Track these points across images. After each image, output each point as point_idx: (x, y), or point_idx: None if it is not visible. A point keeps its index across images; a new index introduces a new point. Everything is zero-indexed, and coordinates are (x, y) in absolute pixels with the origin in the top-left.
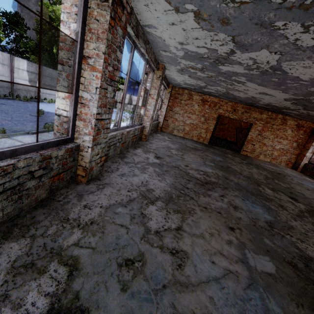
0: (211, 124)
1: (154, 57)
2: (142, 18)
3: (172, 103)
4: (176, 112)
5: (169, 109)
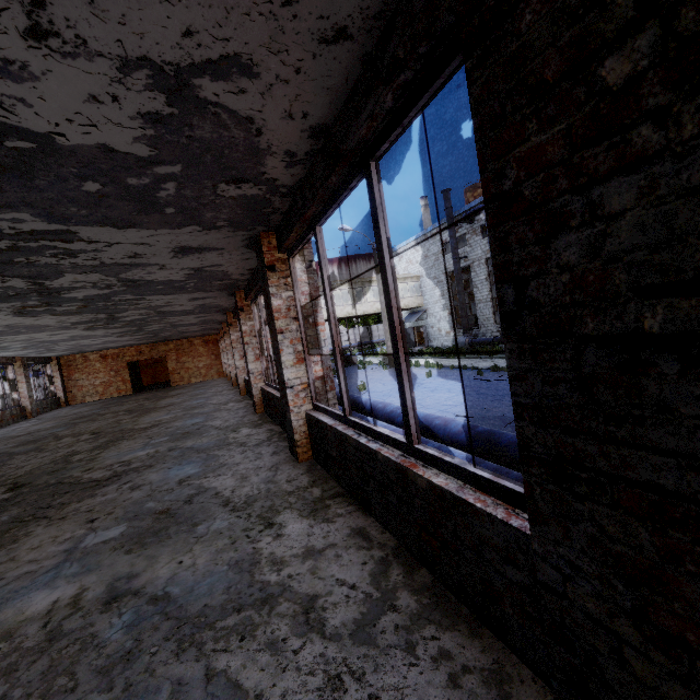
0: (126, 374)
1: (6, 359)
2: None
3: (68, 372)
4: (77, 379)
5: (67, 379)
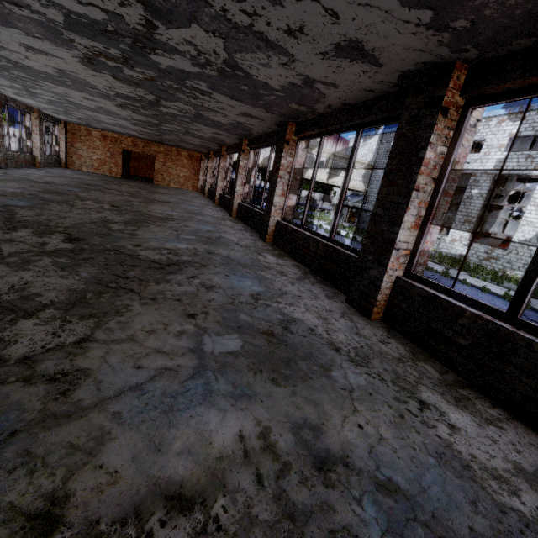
0: (119, 159)
1: (26, 106)
2: (8, 95)
3: (72, 139)
4: (79, 148)
5: (70, 145)
